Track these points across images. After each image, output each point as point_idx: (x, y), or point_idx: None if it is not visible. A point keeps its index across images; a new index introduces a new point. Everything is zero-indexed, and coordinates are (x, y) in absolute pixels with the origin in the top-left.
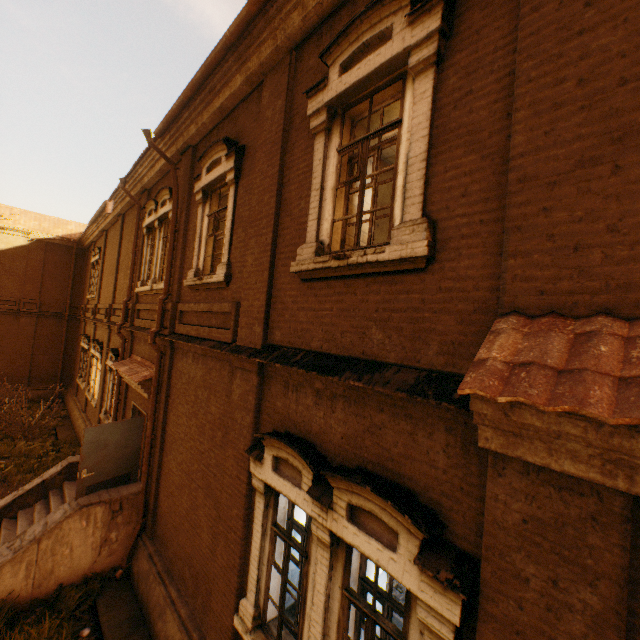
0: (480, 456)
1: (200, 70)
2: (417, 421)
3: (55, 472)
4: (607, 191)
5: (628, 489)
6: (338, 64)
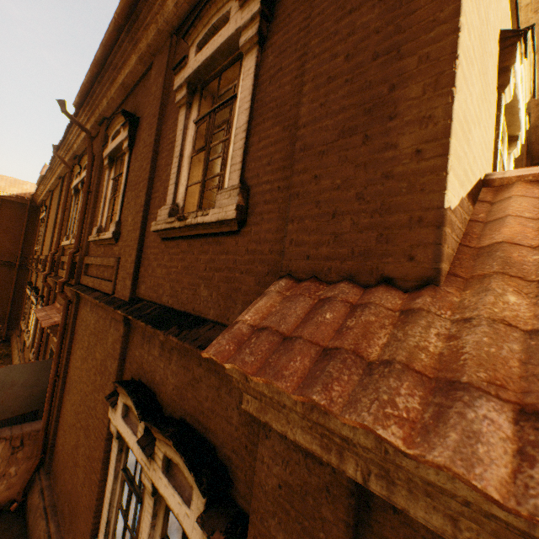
0: None
1: (100, 48)
2: (223, 377)
3: None
4: (359, 160)
5: (338, 465)
6: (196, 44)
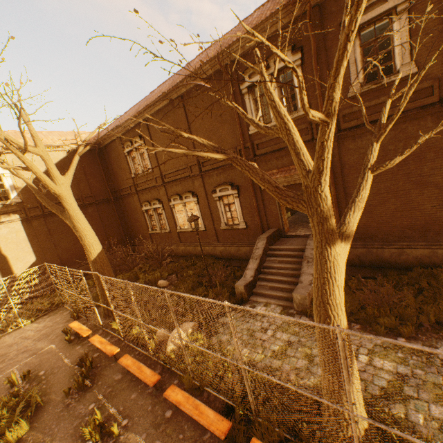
0: None
1: None
2: None
3: (265, 243)
4: None
5: None
6: None
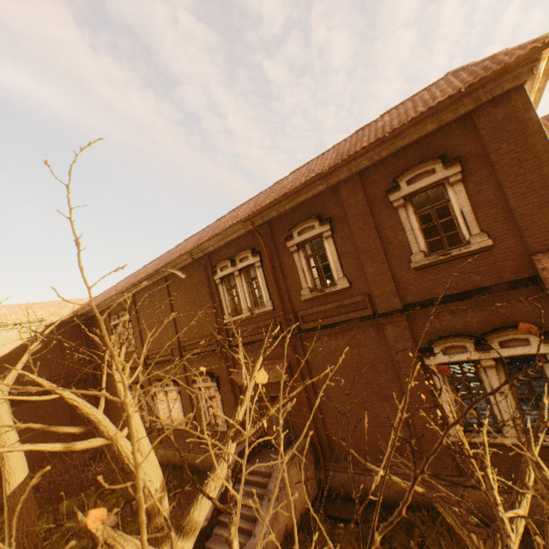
0: (543, 299)
1: (300, 187)
2: (512, 300)
3: (235, 461)
4: None
5: None
6: (404, 181)
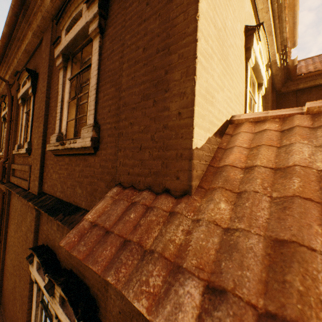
0: None
1: (5, 27)
2: None
3: None
4: (152, 115)
5: None
6: (65, 29)
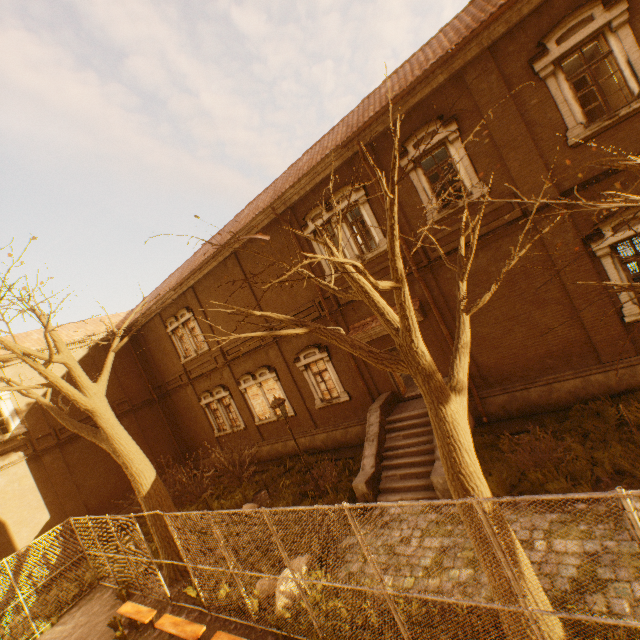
0: None
1: (417, 81)
2: None
3: (379, 415)
4: None
5: None
6: (552, 41)
